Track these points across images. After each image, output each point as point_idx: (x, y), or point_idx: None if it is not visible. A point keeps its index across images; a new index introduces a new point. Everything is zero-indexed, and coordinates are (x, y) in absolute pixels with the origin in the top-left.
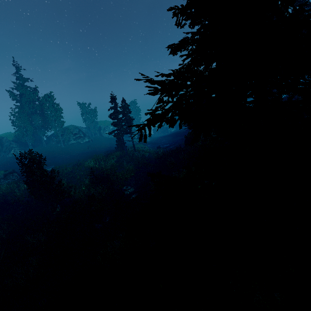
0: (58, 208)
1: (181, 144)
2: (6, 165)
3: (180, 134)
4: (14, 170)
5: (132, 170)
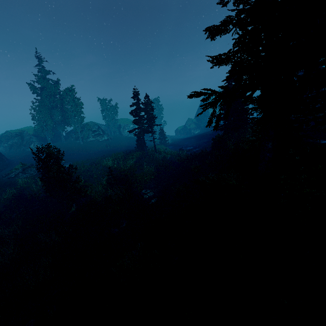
0: (73, 207)
1: (206, 147)
2: (25, 159)
3: (204, 136)
4: (33, 164)
5: (152, 172)
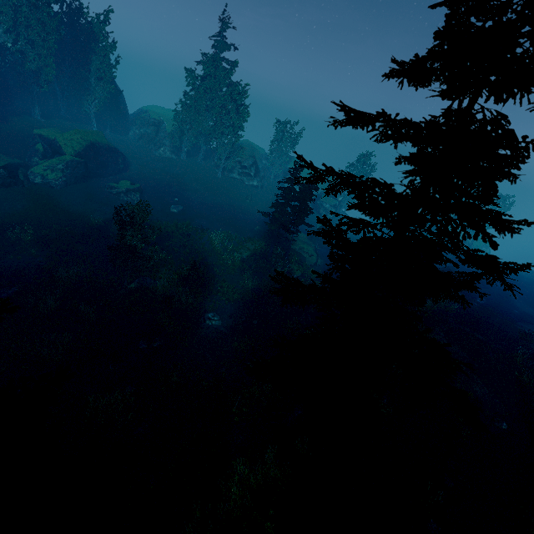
0: (134, 283)
1: None
2: (143, 168)
3: None
4: (141, 188)
5: (244, 293)
